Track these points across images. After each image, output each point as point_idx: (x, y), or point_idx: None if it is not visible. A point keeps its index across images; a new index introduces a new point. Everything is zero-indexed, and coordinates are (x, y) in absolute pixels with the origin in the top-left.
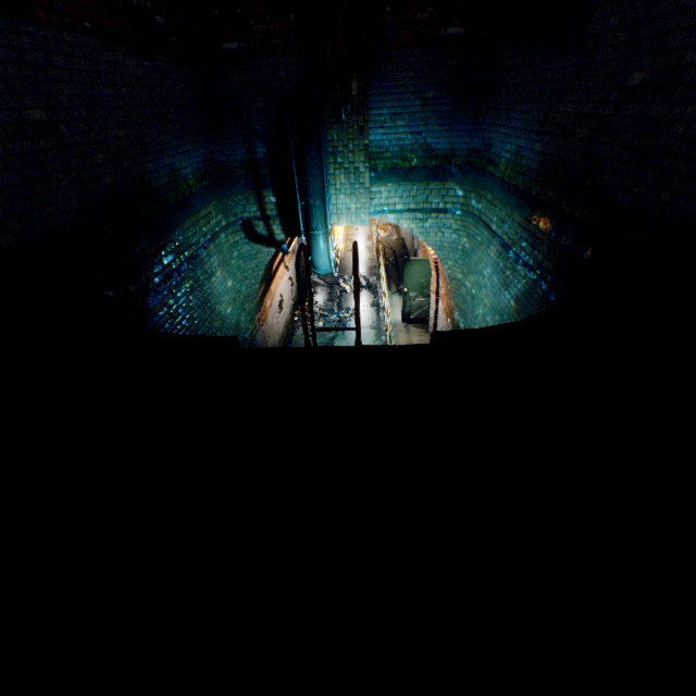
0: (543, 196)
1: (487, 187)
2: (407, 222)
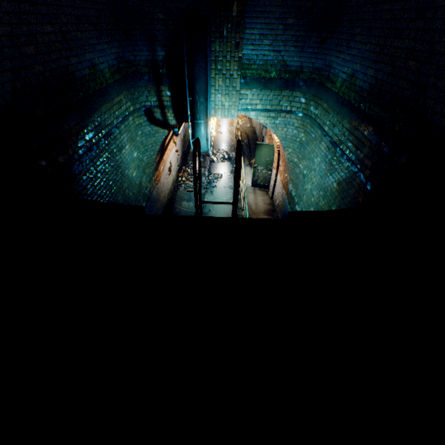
0: (370, 111)
1: (324, 98)
2: (263, 118)
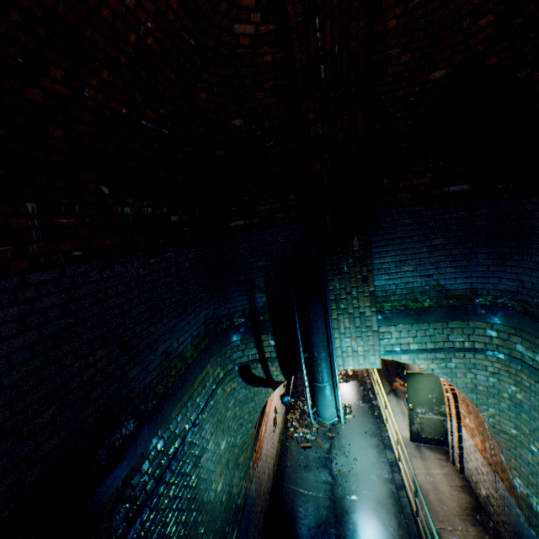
0: None
1: None
2: (424, 361)
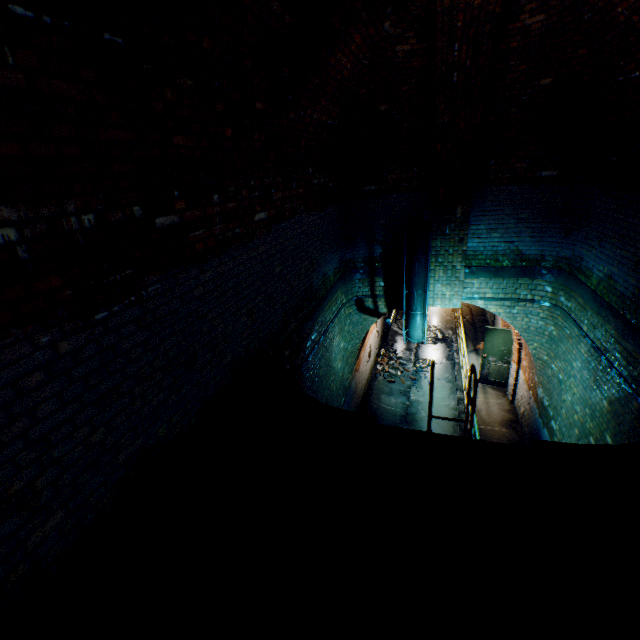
0: (637, 322)
1: (577, 292)
2: (494, 307)
